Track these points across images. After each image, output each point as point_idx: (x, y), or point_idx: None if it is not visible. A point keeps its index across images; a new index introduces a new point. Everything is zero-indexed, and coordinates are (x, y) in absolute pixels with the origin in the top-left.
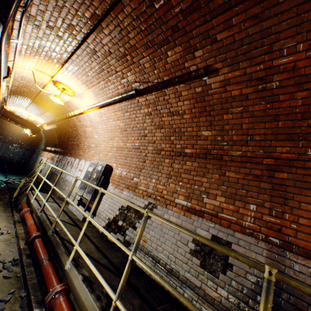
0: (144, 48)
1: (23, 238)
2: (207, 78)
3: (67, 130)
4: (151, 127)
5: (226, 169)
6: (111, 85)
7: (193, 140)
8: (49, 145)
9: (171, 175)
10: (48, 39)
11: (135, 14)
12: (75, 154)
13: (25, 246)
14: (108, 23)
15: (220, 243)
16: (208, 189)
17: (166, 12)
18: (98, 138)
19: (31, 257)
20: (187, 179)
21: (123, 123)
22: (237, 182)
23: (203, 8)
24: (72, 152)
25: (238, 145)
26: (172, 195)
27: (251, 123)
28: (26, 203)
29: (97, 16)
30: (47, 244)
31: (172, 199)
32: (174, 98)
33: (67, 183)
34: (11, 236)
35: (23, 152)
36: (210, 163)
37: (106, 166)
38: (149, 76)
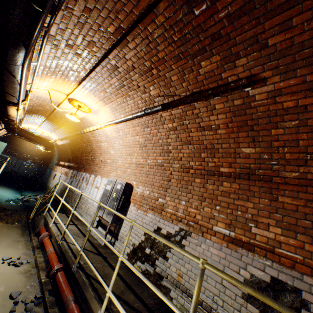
0: (173, 61)
1: (43, 269)
2: (250, 89)
3: (80, 145)
4: (177, 142)
5: (278, 193)
6: (130, 100)
7: (230, 157)
8: (62, 160)
9: (204, 197)
10: (66, 58)
11: (168, 24)
12: (89, 170)
13: (46, 278)
14: (134, 36)
15: (284, 289)
16: (255, 216)
17: (208, 18)
18: (115, 154)
19: (53, 294)
20: (226, 202)
21: (142, 138)
22: (296, 210)
23: (258, 8)
24: (86, 168)
25: (293, 165)
26: (209, 221)
27: (311, 139)
28: (44, 226)
29: (122, 29)
30: (70, 278)
31: (209, 226)
32: (206, 112)
33: (83, 201)
34: (31, 266)
35: (36, 167)
36: (255, 185)
37: (125, 184)
38: (176, 89)
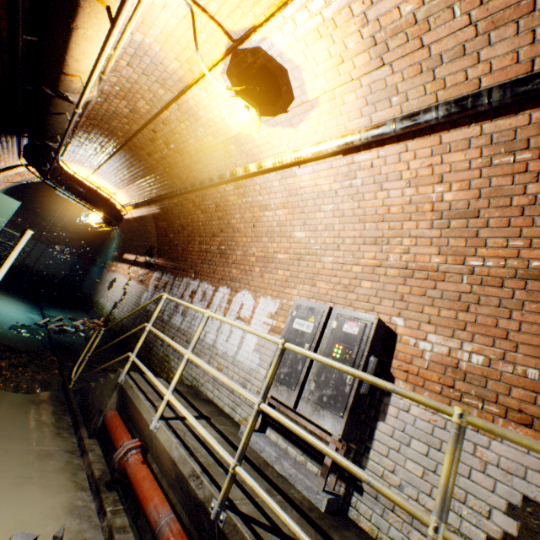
0: None
1: None
2: None
3: (189, 218)
4: None
5: None
6: (509, 38)
7: None
8: (130, 250)
9: None
10: None
11: None
12: (212, 275)
13: None
14: None
15: None
16: None
17: None
18: (310, 239)
19: None
20: None
21: (464, 190)
22: None
23: None
24: (201, 270)
25: None
26: None
27: None
28: (117, 413)
29: None
30: None
31: None
32: None
33: (199, 347)
34: None
35: (71, 261)
36: None
37: (376, 325)
38: None
